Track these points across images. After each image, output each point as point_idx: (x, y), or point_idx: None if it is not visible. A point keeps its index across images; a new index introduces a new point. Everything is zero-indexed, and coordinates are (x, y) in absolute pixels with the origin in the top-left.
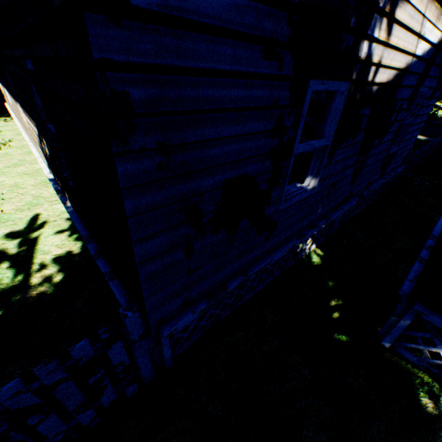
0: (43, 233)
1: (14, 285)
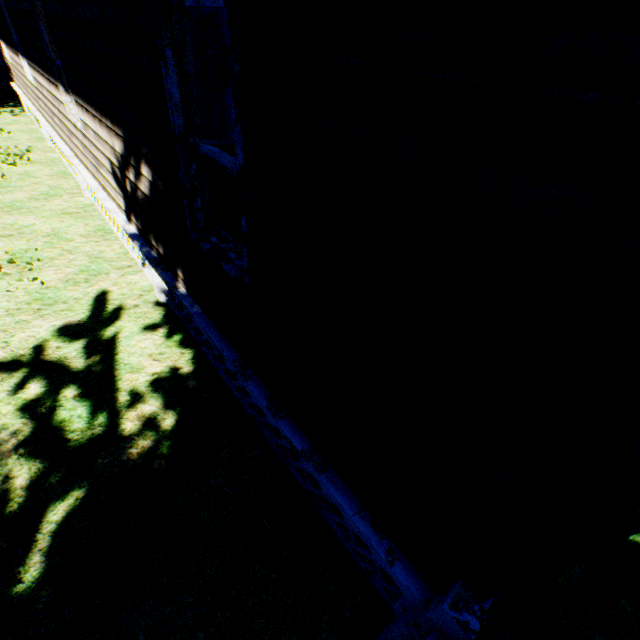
0: (121, 329)
1: (94, 434)
